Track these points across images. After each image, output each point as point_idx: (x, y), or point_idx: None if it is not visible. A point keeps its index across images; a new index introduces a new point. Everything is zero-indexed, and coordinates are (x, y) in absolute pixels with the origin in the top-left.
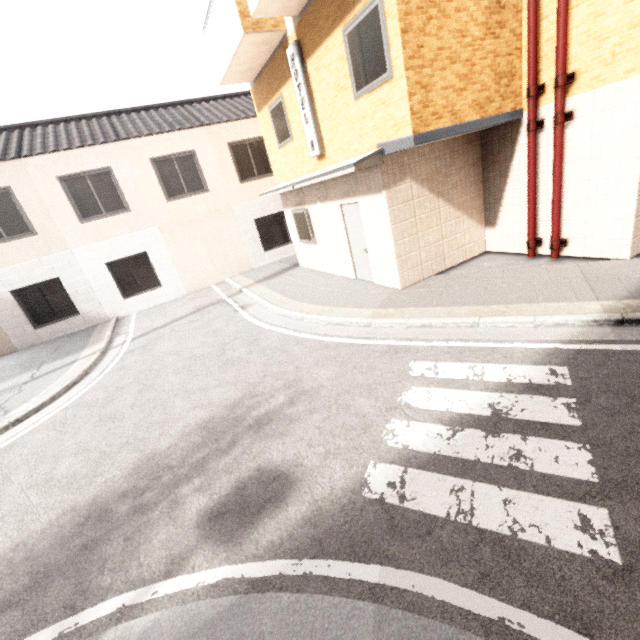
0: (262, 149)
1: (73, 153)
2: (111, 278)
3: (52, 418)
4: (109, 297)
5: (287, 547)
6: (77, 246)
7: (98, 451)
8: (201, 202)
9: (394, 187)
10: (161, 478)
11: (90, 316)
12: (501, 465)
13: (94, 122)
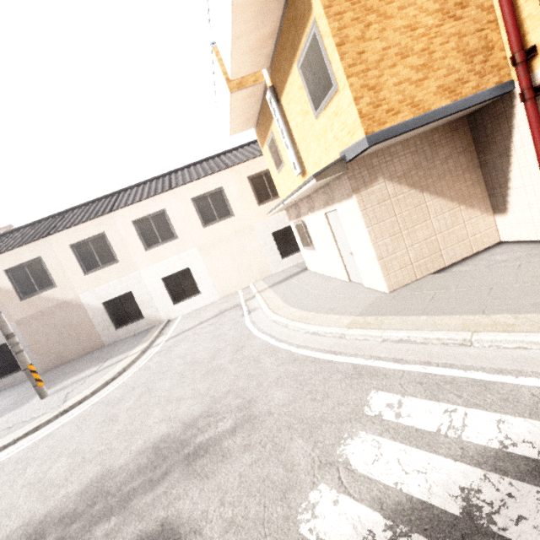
0: None
1: (141, 203)
2: (165, 289)
3: (83, 412)
4: (163, 304)
5: None
6: (143, 268)
7: (82, 456)
8: (228, 225)
9: (365, 190)
10: (95, 506)
11: (151, 319)
12: None
13: (160, 180)
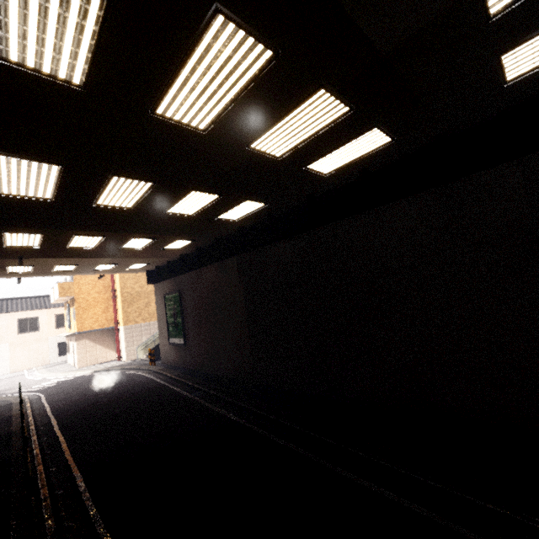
0: None
1: None
2: None
3: None
4: None
5: (1, 396)
6: None
7: None
8: (34, 335)
9: (80, 341)
10: None
11: None
12: (43, 387)
13: None
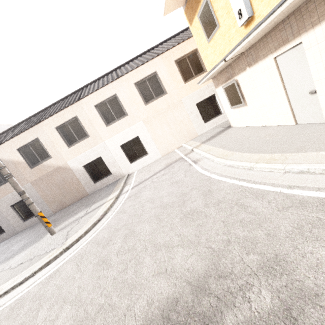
0: (196, 57)
1: (99, 91)
2: (123, 153)
3: (80, 250)
4: (123, 163)
5: None
6: (106, 139)
7: (84, 307)
8: (163, 101)
9: None
10: None
11: (116, 174)
12: None
13: (109, 75)
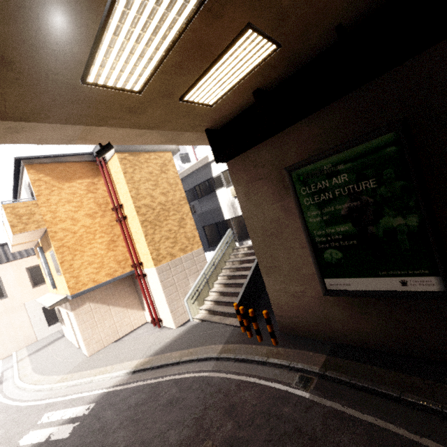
0: None
1: None
2: None
3: None
4: None
5: None
6: None
7: None
8: (0, 305)
9: (79, 308)
10: None
11: None
12: None
13: None
